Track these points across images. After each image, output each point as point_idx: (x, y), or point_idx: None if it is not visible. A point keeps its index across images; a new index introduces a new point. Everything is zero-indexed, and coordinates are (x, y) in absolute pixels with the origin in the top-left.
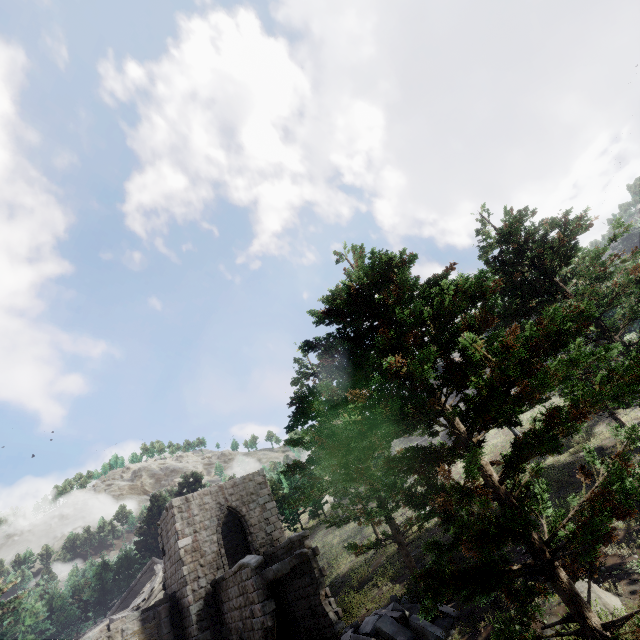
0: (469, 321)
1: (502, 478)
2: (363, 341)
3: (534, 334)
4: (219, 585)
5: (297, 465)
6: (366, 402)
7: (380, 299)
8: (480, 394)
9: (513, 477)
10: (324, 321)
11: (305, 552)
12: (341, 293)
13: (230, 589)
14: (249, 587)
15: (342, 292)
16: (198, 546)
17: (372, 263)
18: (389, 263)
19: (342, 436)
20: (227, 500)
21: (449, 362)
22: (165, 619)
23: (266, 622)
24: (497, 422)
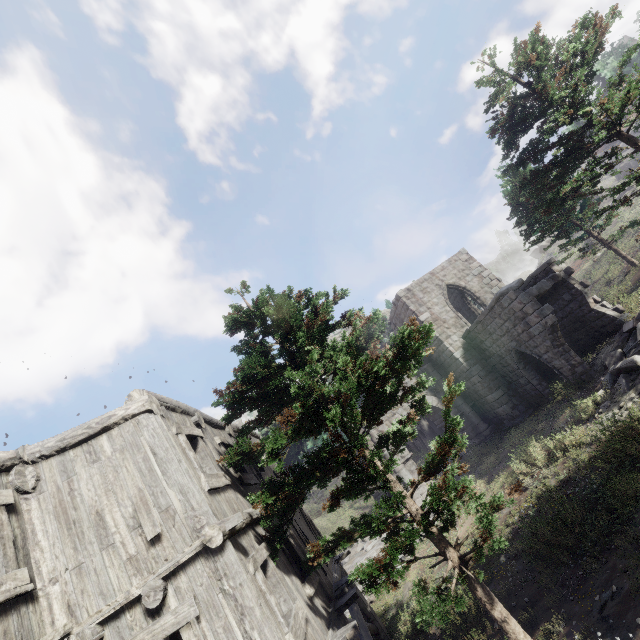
0: None
1: None
2: None
3: None
4: (473, 332)
5: (537, 172)
6: None
7: None
8: None
9: None
10: None
11: (557, 274)
12: None
13: (489, 326)
14: (516, 307)
15: None
16: (437, 317)
17: None
18: None
19: None
20: (443, 281)
21: None
22: (433, 372)
23: (550, 321)
24: None
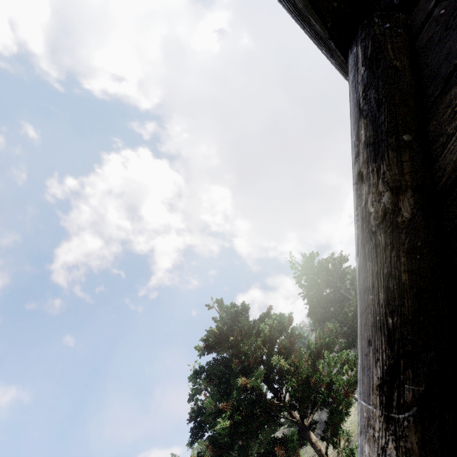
0: (282, 343)
1: (326, 450)
2: (229, 364)
3: (315, 346)
4: None
5: None
6: (232, 412)
7: (232, 339)
8: (295, 391)
9: (337, 448)
10: (204, 354)
11: None
12: (212, 334)
13: None
14: None
15: (212, 334)
16: None
17: (225, 317)
18: (235, 313)
19: (224, 441)
20: None
21: (279, 371)
22: None
23: None
24: (318, 407)
